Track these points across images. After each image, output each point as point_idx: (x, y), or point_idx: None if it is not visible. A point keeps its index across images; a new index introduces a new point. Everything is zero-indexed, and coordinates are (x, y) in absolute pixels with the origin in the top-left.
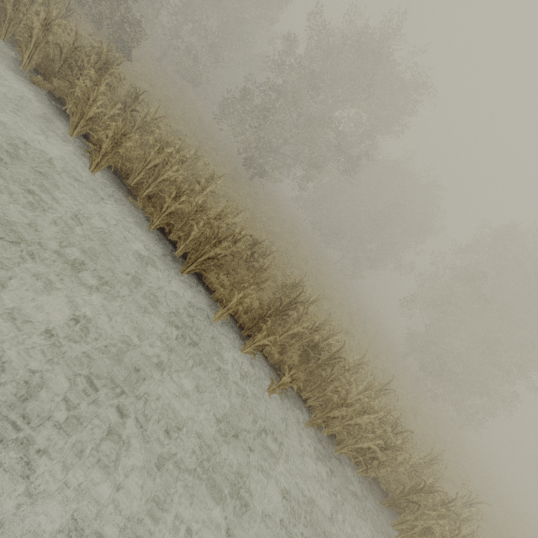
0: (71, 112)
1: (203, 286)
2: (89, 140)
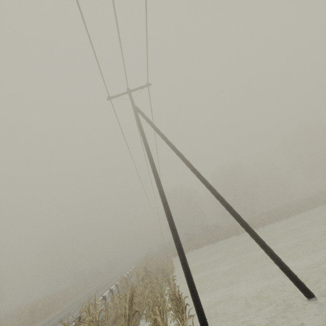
0: (281, 216)
1: (319, 206)
2: (282, 219)
